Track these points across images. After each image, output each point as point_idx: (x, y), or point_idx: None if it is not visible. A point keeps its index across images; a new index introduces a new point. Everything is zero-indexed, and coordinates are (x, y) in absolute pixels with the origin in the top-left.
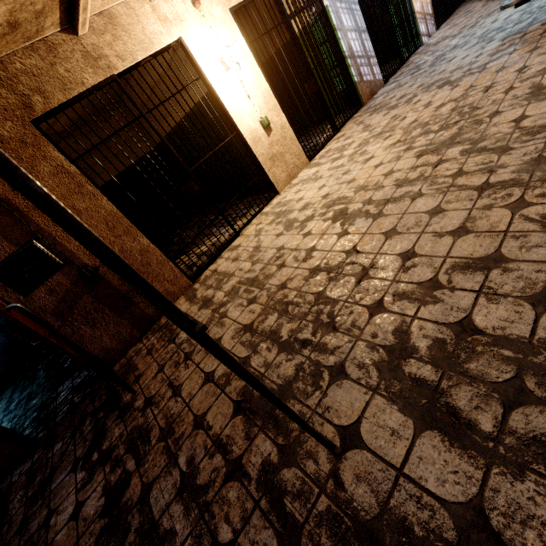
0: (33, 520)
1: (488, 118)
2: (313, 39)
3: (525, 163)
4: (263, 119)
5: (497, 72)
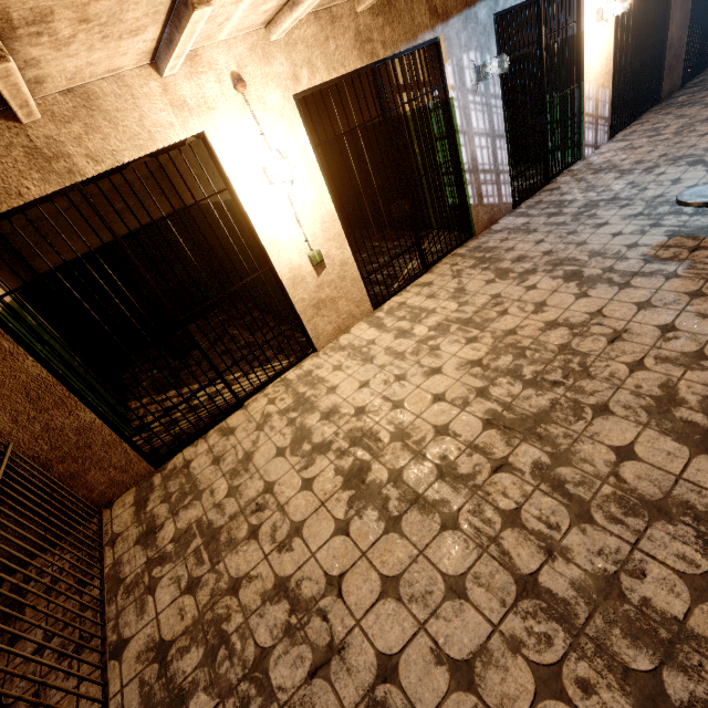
0: None
1: (591, 411)
2: (428, 128)
3: (594, 576)
4: (313, 253)
5: (639, 307)
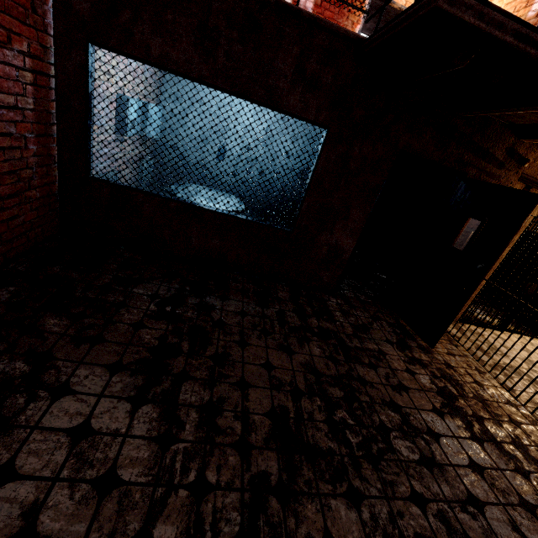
0: (367, 342)
1: None
2: None
3: None
4: None
5: None
